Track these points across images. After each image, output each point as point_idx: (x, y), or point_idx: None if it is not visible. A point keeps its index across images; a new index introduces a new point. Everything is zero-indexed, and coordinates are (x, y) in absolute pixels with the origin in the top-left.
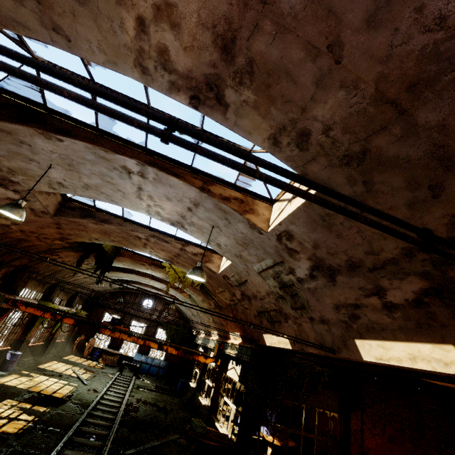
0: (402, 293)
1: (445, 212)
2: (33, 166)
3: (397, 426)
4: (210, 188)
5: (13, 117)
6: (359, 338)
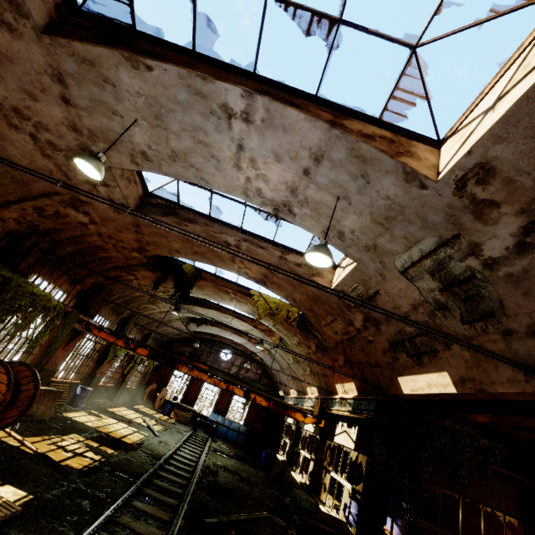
0: None
1: None
2: (116, 123)
3: None
4: (343, 123)
5: (97, 39)
6: None
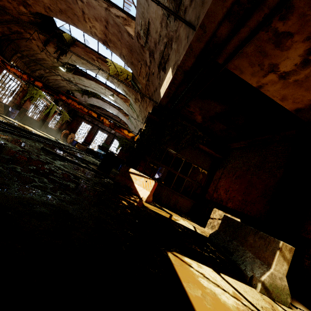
0: None
1: None
2: None
3: (245, 169)
4: None
5: None
6: None
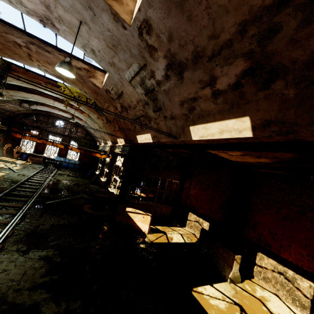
0: (227, 79)
1: None
2: None
3: (207, 184)
4: None
5: None
6: (192, 125)
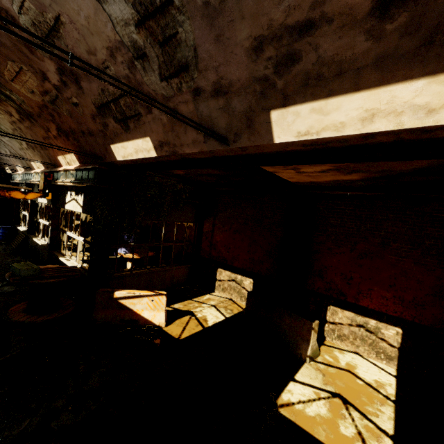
0: None
1: None
2: None
3: (242, 222)
4: None
5: None
6: (281, 105)
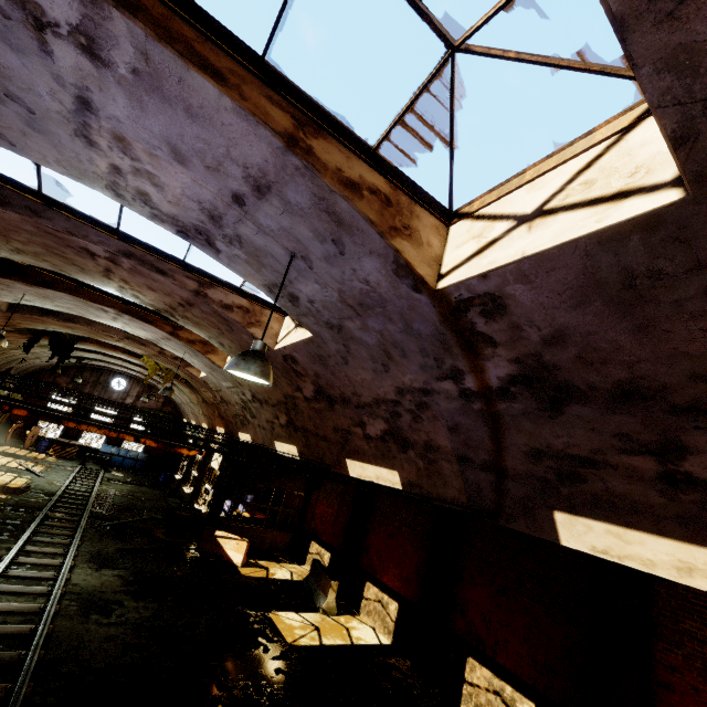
0: (283, 420)
1: (281, 392)
2: (4, 291)
3: (334, 497)
4: (178, 333)
5: None
6: (276, 440)
